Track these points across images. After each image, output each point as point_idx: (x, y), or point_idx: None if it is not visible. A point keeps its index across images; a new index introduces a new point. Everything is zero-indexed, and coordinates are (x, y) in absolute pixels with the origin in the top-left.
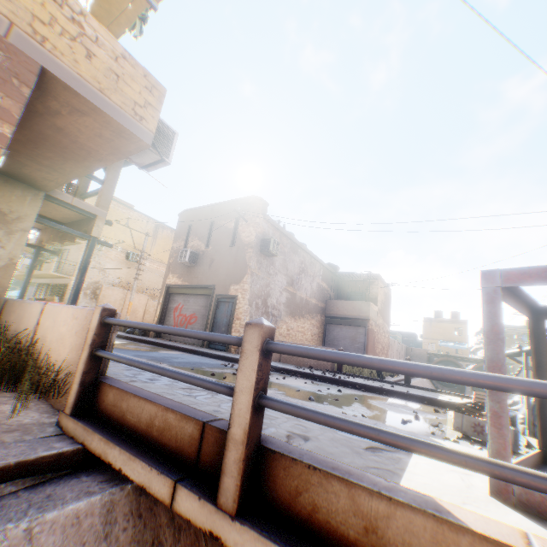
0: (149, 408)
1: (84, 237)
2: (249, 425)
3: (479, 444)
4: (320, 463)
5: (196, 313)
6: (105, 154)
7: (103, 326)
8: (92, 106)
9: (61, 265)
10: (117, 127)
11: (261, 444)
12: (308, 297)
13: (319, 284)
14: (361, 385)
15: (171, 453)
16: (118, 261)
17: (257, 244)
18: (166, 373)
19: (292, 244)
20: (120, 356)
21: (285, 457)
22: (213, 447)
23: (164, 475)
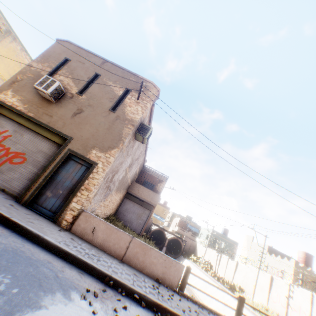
0: None
1: None
2: None
3: None
4: None
5: (27, 153)
6: None
7: None
8: None
9: None
10: None
11: None
12: (129, 178)
13: (137, 169)
14: None
15: None
16: None
17: (138, 125)
18: None
19: None
20: None
21: None
22: None
23: None
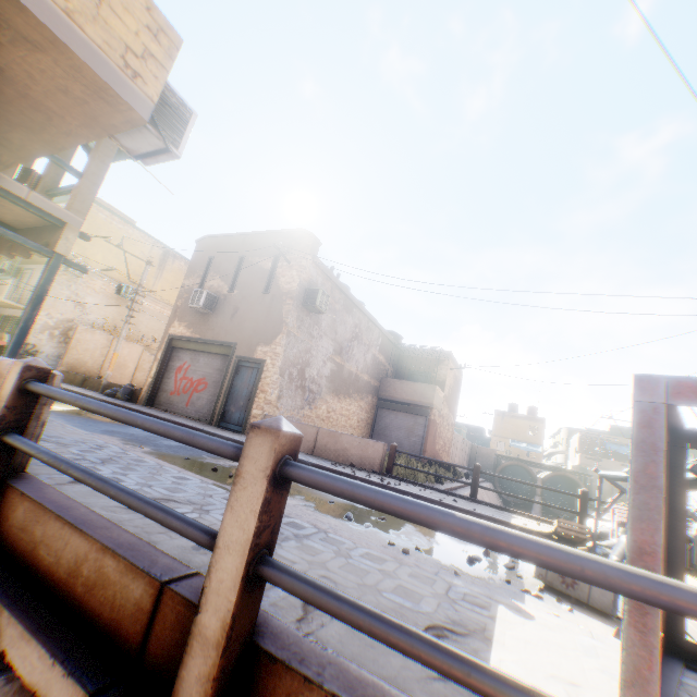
0: (78, 544)
1: (43, 251)
2: (232, 612)
3: (567, 601)
4: (352, 690)
5: (206, 377)
6: (76, 125)
7: (25, 394)
8: (51, 36)
9: (19, 290)
10: (93, 81)
11: (254, 641)
12: (360, 372)
13: (375, 356)
14: (415, 496)
15: (101, 628)
16: (105, 295)
17: (300, 294)
18: (108, 490)
19: (347, 300)
20: (41, 449)
21: (293, 673)
22: (171, 631)
23: (74, 680)
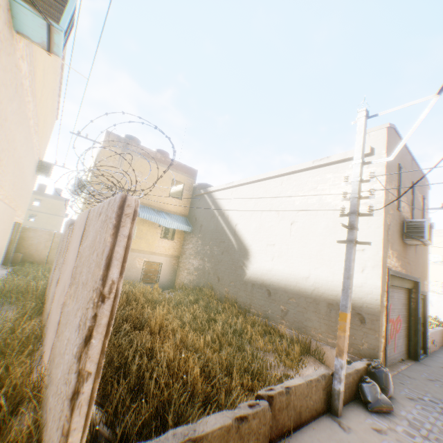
0: None
1: None
2: None
3: None
4: None
5: (400, 314)
6: None
7: None
8: None
9: None
10: None
11: None
12: None
13: None
14: None
15: None
16: None
17: None
18: None
19: None
20: None
21: None
22: None
23: None
